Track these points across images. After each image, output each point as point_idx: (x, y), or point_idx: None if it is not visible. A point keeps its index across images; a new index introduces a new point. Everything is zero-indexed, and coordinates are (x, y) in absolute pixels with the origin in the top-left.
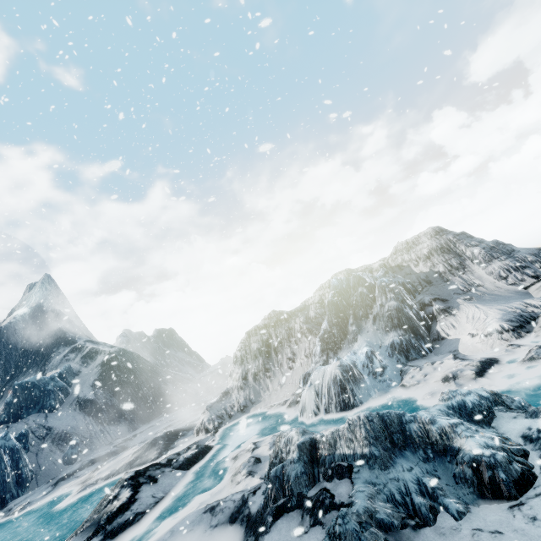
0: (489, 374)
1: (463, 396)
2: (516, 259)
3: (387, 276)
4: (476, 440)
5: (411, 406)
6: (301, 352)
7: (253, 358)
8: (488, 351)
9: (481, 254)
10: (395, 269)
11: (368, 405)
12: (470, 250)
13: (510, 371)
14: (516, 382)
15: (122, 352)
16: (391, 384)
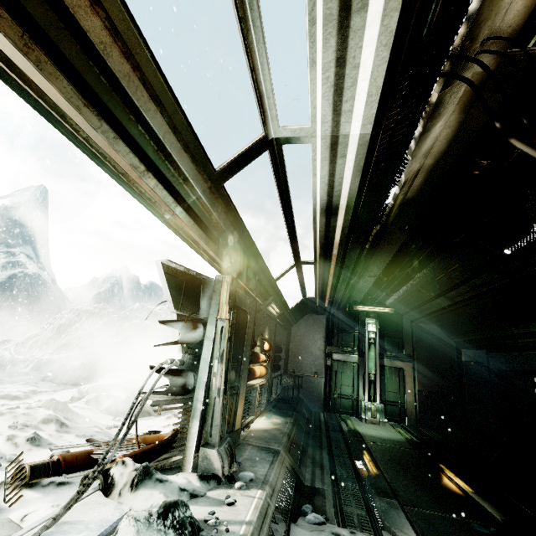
0: None
1: None
2: None
3: None
4: None
5: None
6: None
7: (51, 329)
8: (58, 398)
9: None
10: None
11: None
12: None
13: None
14: None
15: (34, 275)
16: None
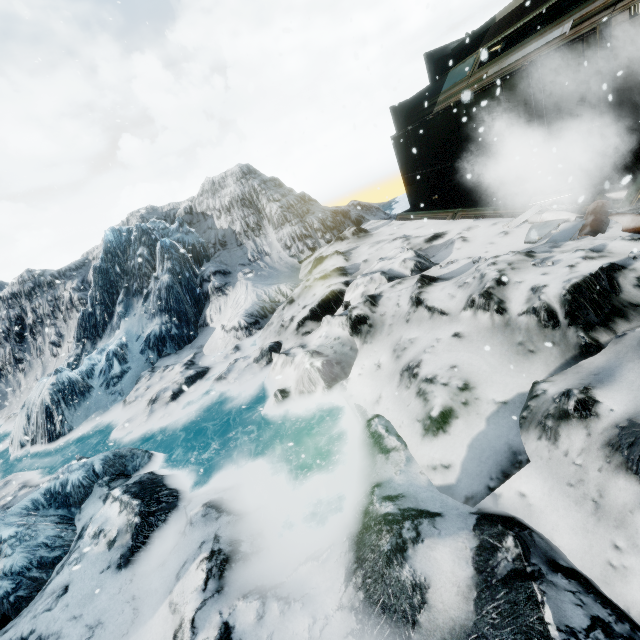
0: (184, 396)
1: (71, 474)
2: (304, 225)
3: (180, 232)
4: (7, 562)
5: (110, 434)
6: (70, 332)
7: None
8: (221, 351)
9: (277, 214)
10: (200, 217)
11: (79, 431)
12: (270, 207)
13: (201, 391)
14: (192, 409)
15: None
16: (119, 397)
